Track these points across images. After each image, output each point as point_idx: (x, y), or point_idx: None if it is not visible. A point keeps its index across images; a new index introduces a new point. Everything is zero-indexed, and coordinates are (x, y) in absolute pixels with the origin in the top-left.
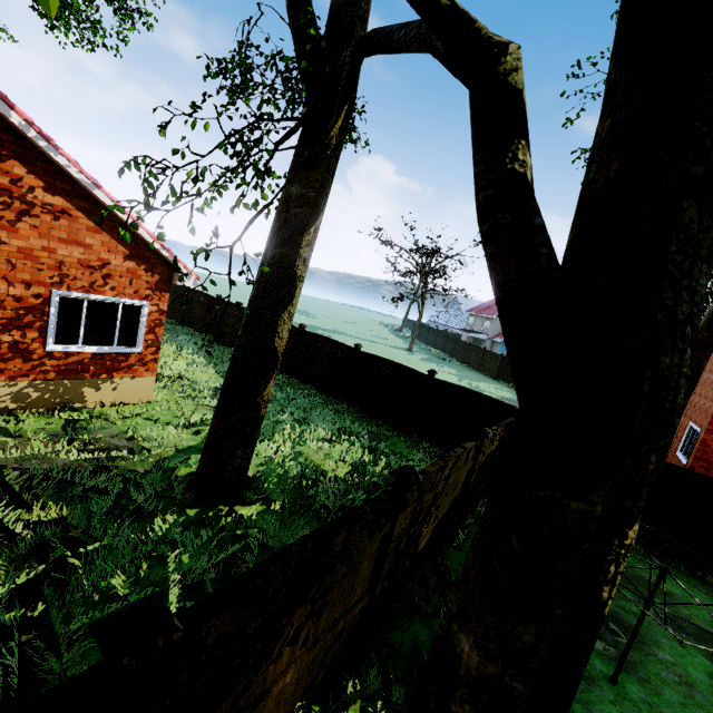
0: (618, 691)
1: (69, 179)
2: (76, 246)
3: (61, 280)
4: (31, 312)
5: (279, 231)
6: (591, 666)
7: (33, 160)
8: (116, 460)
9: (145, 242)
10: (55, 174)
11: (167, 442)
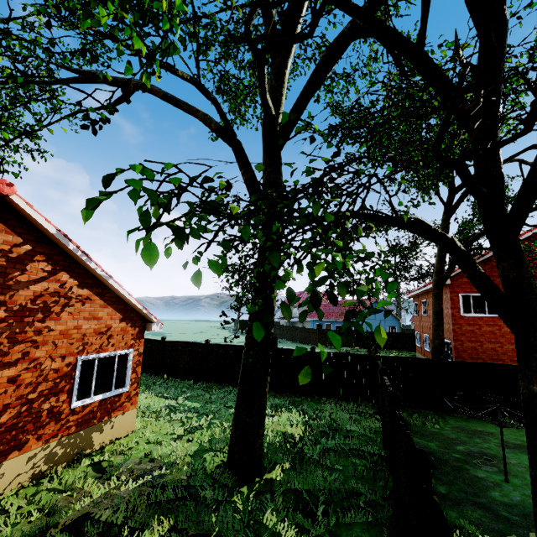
0: (511, 484)
1: (91, 276)
2: (93, 320)
3: (83, 347)
4: (63, 379)
5: (262, 284)
6: (494, 479)
7: (73, 269)
8: (160, 478)
9: (130, 306)
10: (84, 275)
11: (179, 453)
